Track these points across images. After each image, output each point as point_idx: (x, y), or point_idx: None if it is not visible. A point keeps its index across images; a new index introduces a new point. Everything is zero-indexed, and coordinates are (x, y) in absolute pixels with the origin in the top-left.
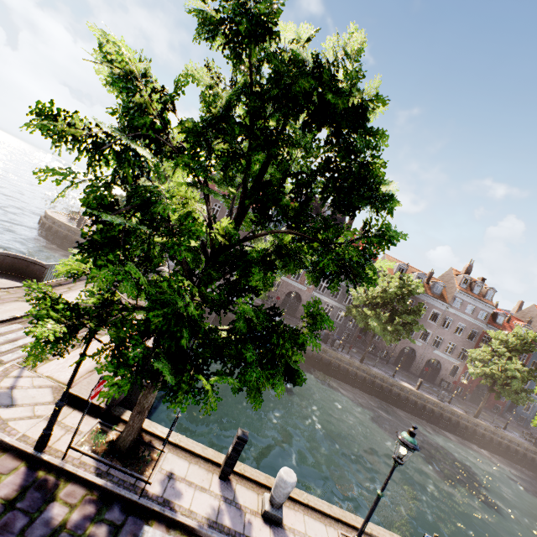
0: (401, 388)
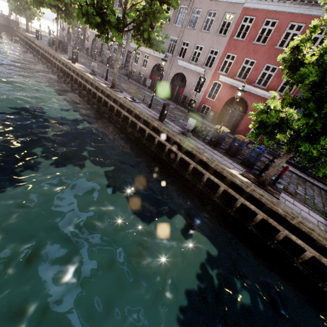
0: (61, 61)
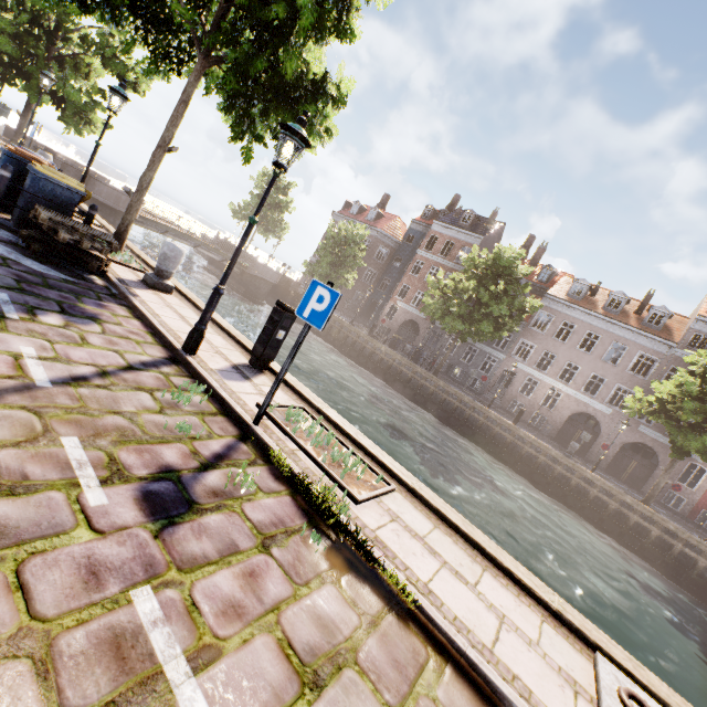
0: (482, 412)
